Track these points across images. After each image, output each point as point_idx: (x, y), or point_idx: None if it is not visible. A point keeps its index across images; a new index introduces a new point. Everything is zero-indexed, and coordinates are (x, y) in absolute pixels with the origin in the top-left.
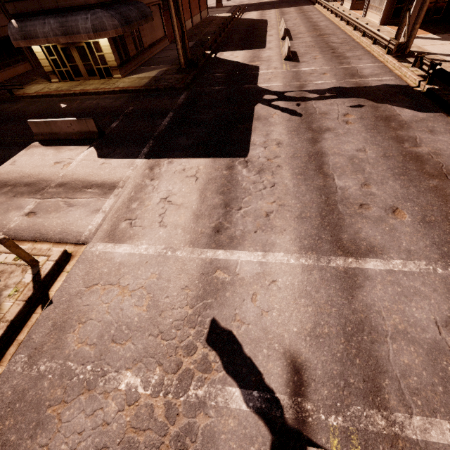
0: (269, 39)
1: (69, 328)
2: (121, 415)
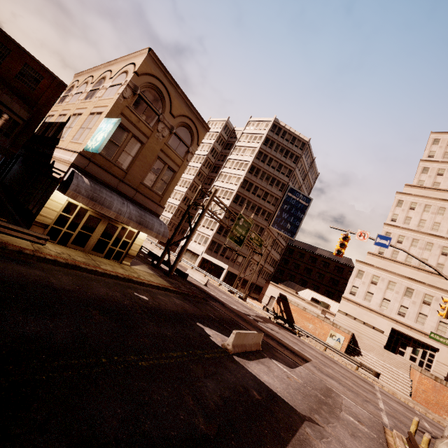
0: None
1: None
2: None
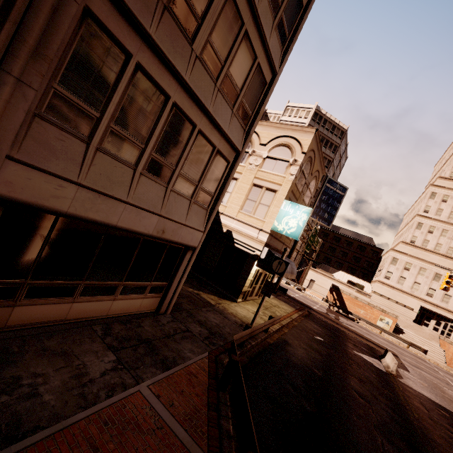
0: None
1: None
2: None
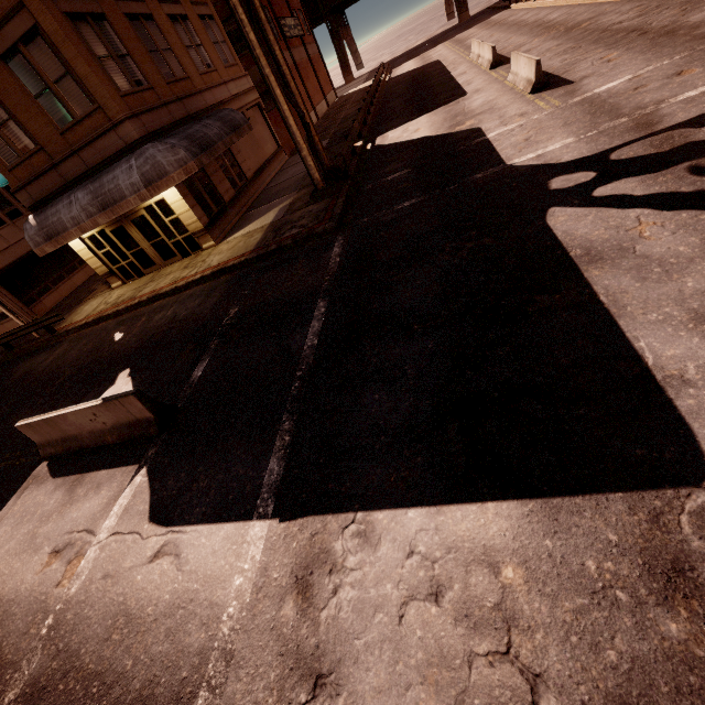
0: (463, 79)
1: None
2: None
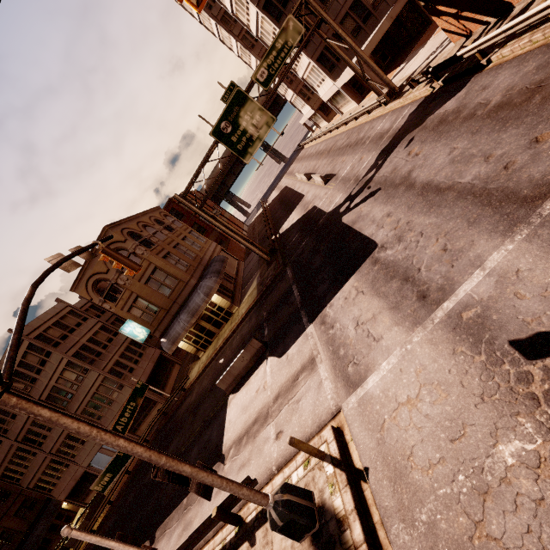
0: (300, 190)
1: (404, 469)
2: (543, 480)
